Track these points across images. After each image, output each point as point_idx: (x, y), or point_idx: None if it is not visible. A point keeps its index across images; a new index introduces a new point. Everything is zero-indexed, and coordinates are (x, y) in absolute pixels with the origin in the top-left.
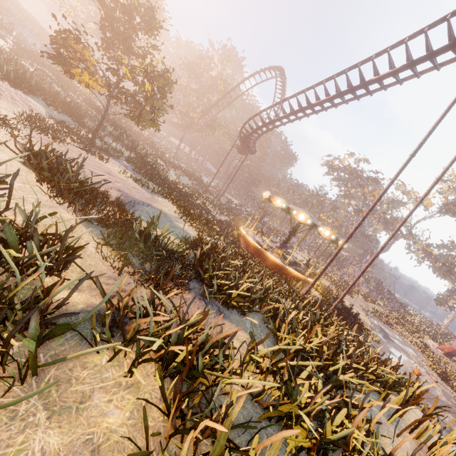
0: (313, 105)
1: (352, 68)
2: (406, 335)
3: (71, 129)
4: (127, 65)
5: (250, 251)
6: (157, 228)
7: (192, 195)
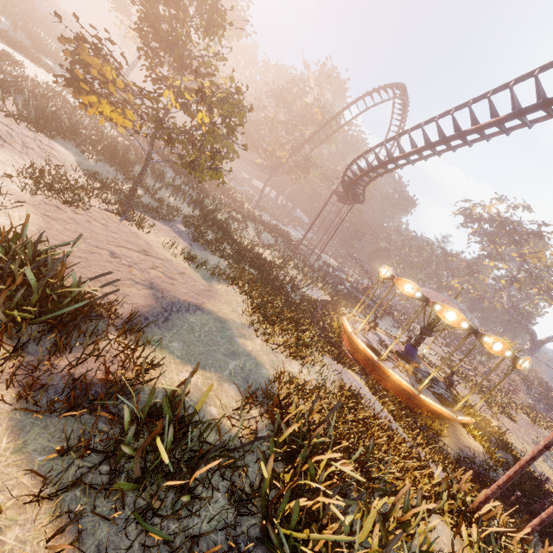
0: (467, 133)
1: (548, 66)
2: None
3: (107, 183)
4: (179, 87)
5: (358, 359)
6: (201, 368)
7: (273, 265)
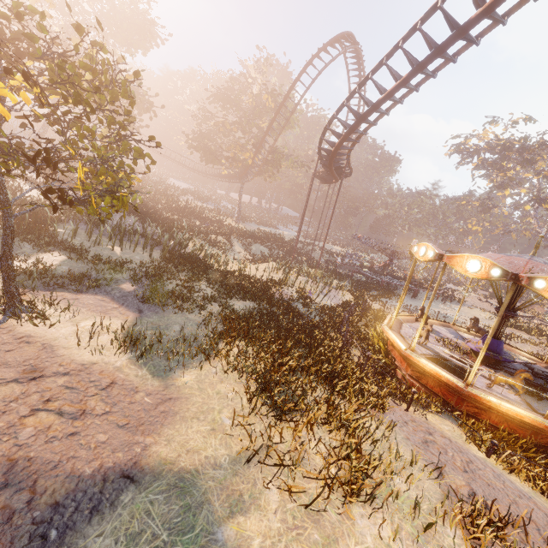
0: (472, 22)
1: None
2: None
3: None
4: None
5: (431, 386)
6: None
7: (272, 284)
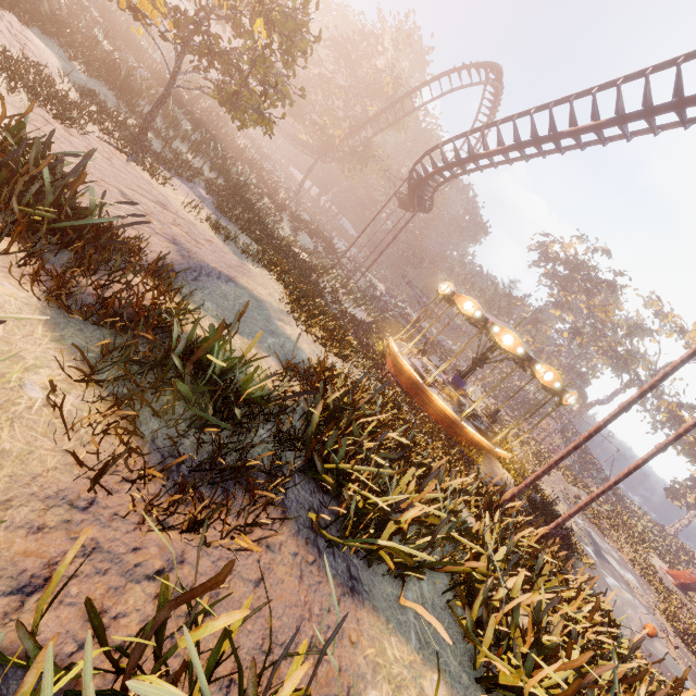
0: (562, 135)
1: (662, 66)
2: (624, 549)
3: (106, 109)
4: None
5: (401, 383)
6: (238, 333)
7: (313, 268)
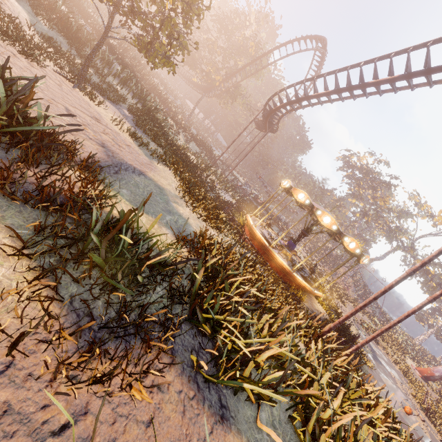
0: (368, 85)
1: (439, 40)
2: (390, 354)
3: (60, 51)
4: None
5: (254, 245)
6: (145, 212)
7: (199, 166)
